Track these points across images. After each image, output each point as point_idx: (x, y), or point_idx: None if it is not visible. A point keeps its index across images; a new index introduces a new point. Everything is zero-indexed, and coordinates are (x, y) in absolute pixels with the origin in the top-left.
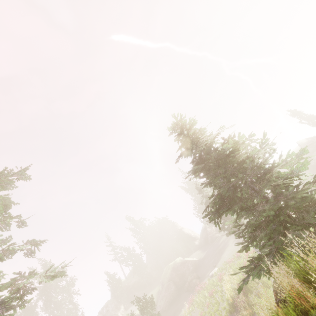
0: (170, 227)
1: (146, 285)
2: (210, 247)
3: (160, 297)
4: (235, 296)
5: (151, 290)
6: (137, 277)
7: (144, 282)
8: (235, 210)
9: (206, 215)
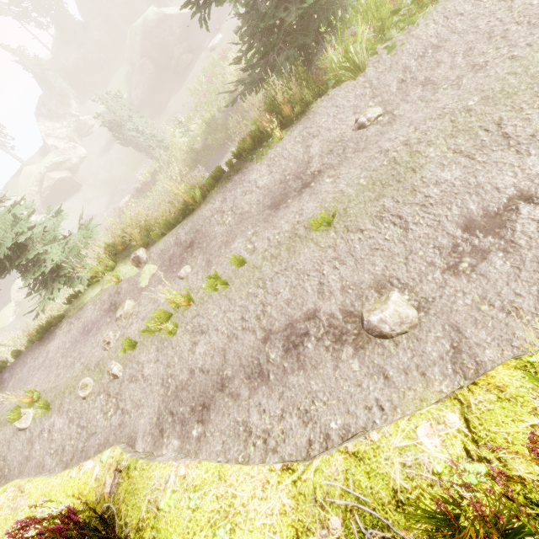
0: None
1: (102, 64)
2: None
3: (134, 84)
4: None
5: (114, 73)
6: (76, 52)
7: (96, 60)
8: None
9: (186, 4)
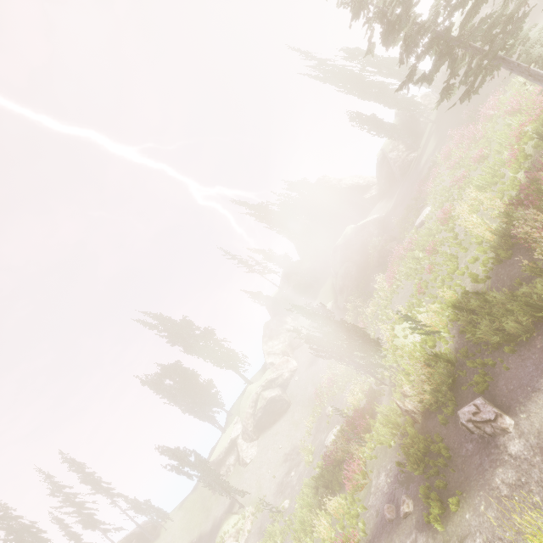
0: (317, 189)
1: (312, 283)
2: (401, 185)
3: (338, 290)
4: (505, 229)
5: (321, 287)
6: (293, 281)
7: (308, 282)
8: None
9: None
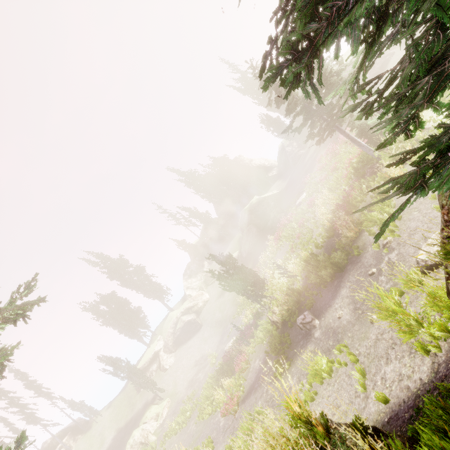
0: (234, 165)
1: (225, 236)
2: (292, 171)
3: (243, 243)
4: (333, 219)
5: (231, 240)
6: (211, 233)
7: (222, 235)
8: (362, 31)
9: (273, 74)
